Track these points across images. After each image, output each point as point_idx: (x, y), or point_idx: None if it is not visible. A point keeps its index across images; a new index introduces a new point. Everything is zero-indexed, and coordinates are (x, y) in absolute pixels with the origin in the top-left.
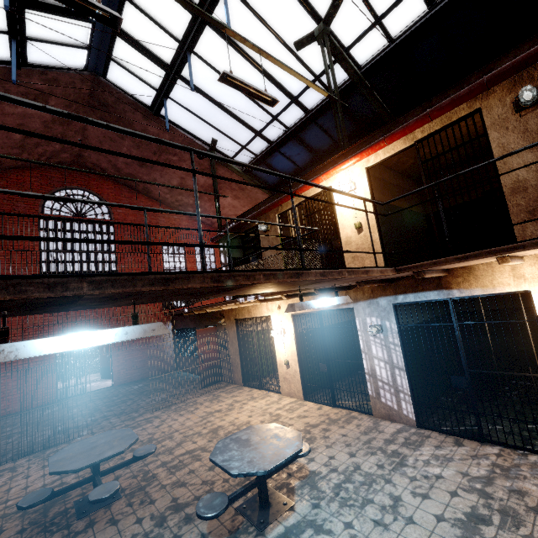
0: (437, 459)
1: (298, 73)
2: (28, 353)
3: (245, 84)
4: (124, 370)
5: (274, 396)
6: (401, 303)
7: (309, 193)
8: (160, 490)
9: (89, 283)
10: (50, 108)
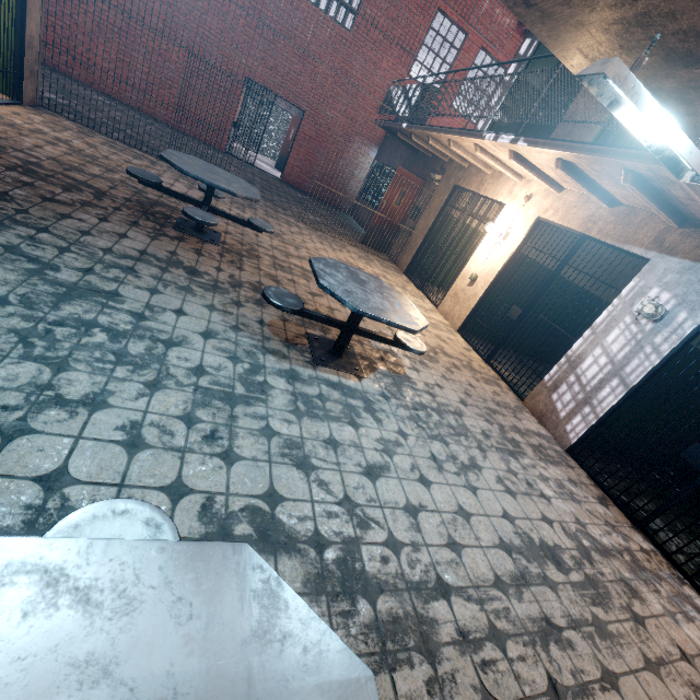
0: (560, 487)
1: None
2: None
3: None
4: (299, 170)
5: (428, 304)
6: None
7: None
8: (254, 268)
9: None
10: None
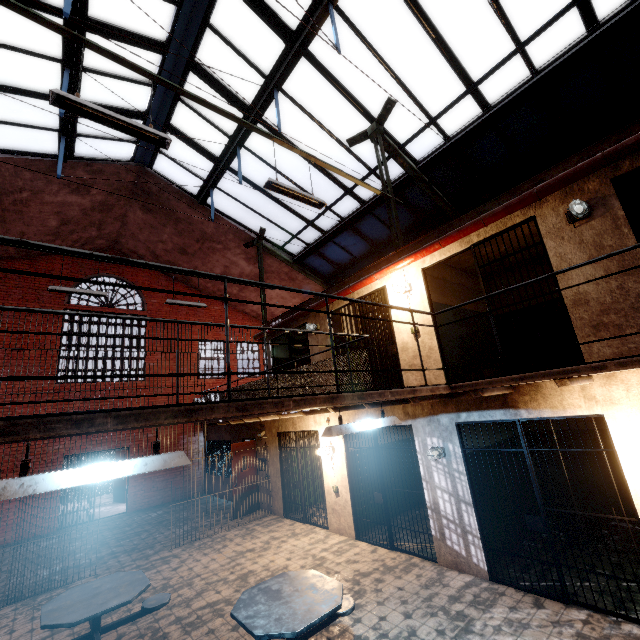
0: (510, 625)
1: (347, 174)
2: (46, 487)
3: (291, 189)
4: (142, 491)
5: (320, 532)
6: (464, 422)
7: (362, 292)
8: None
9: (114, 418)
10: (96, 254)
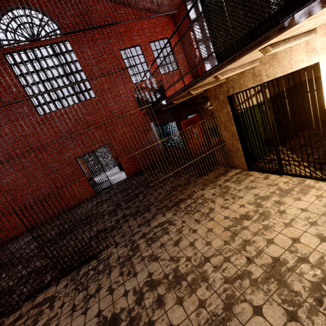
0: None
1: None
2: None
3: None
4: (130, 165)
5: (322, 187)
6: None
7: None
8: None
9: None
10: None
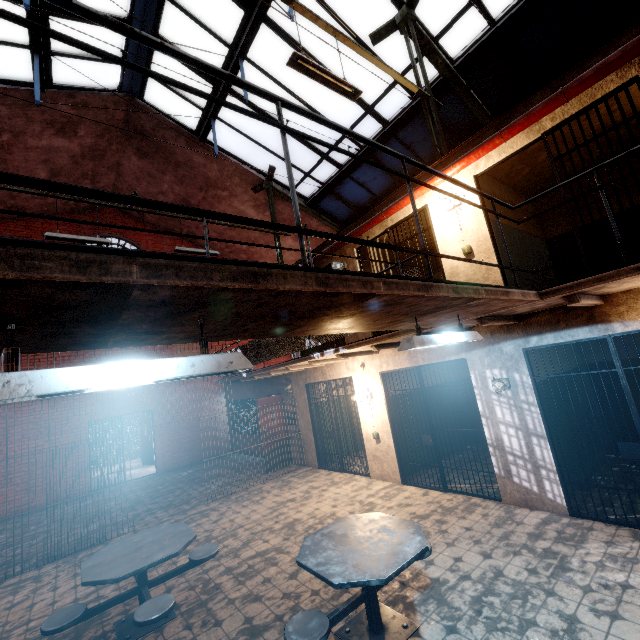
0: (614, 560)
1: (381, 61)
2: (47, 387)
3: (320, 70)
4: (170, 453)
5: (361, 480)
6: (535, 346)
7: (397, 217)
8: (227, 606)
9: (141, 267)
10: (77, 2)
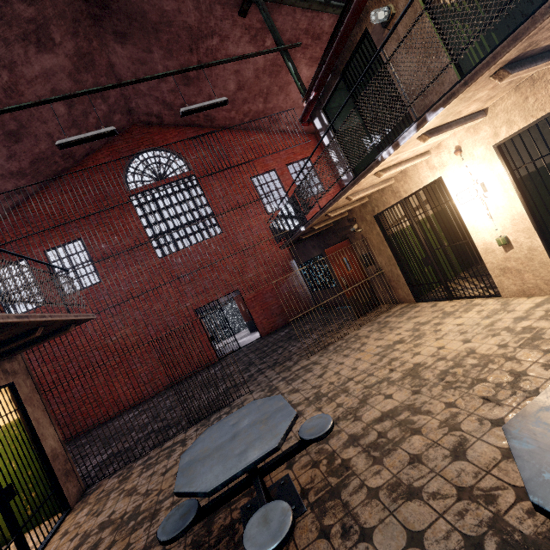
0: None
1: None
2: None
3: None
4: (266, 320)
5: (487, 303)
6: None
7: None
8: (369, 502)
9: None
10: None
